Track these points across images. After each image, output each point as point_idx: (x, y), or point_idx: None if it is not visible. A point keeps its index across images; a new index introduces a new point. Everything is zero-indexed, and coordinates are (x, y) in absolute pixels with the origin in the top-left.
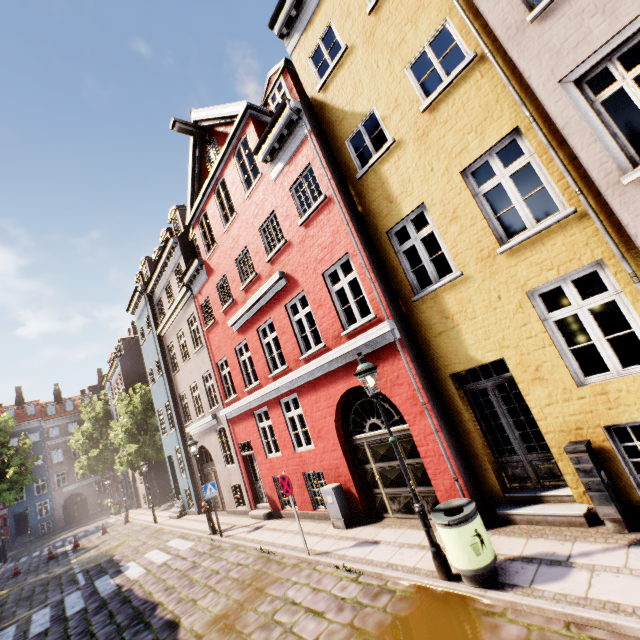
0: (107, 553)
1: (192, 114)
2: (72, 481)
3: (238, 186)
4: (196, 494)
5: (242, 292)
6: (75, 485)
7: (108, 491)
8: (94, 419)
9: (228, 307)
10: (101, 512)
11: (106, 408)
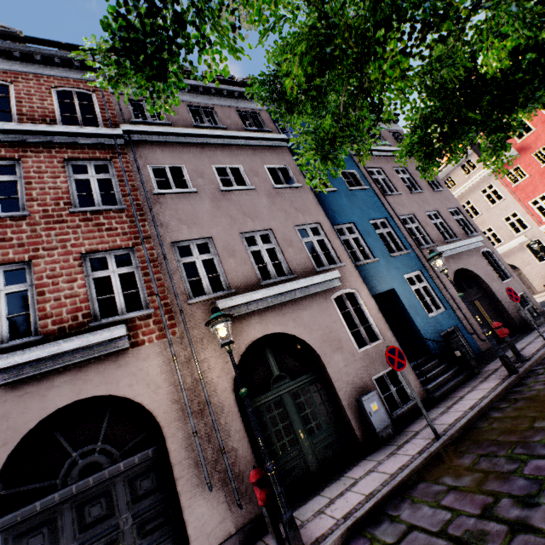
0: None
1: None
2: None
3: None
4: None
5: None
6: None
7: None
8: None
9: None
10: None
11: None
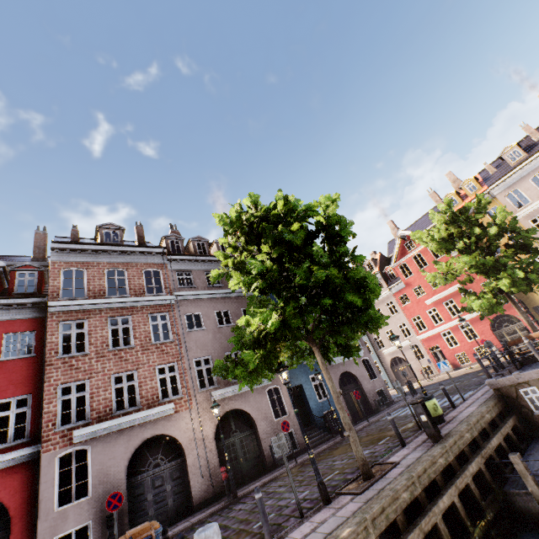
0: None
1: (399, 231)
2: None
3: (430, 257)
4: (390, 381)
5: (432, 291)
6: None
7: None
8: None
9: (421, 296)
10: None
11: None
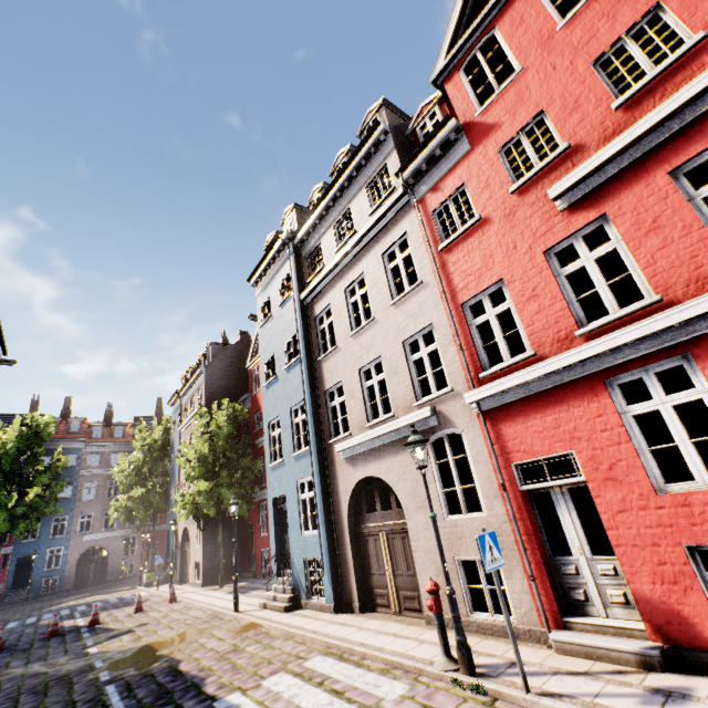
0: (158, 651)
1: None
2: (97, 528)
3: None
4: (333, 571)
5: (611, 115)
6: (99, 535)
7: (136, 553)
8: (147, 448)
9: (537, 173)
10: (122, 580)
11: (165, 437)
